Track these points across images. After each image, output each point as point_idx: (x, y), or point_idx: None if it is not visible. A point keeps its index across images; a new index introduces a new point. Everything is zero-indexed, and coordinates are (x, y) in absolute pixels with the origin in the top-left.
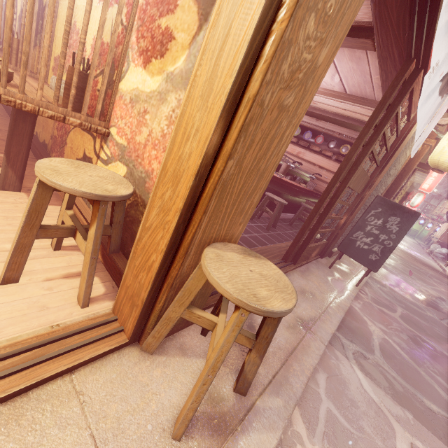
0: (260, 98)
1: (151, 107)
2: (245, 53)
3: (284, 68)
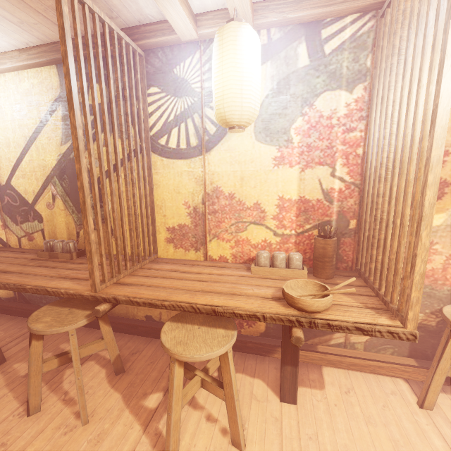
0: None
1: (440, 238)
2: None
3: None
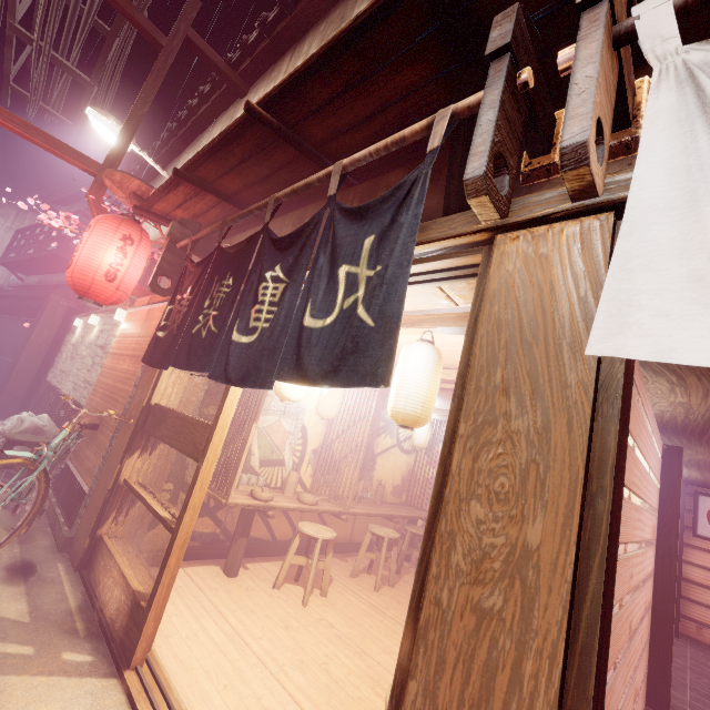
0: (432, 594)
1: None
2: (421, 551)
3: (457, 559)
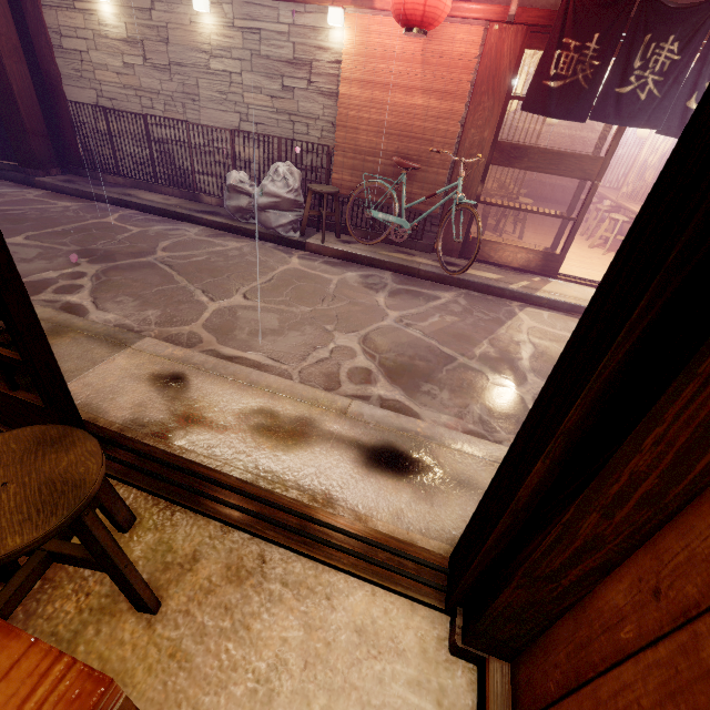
0: None
1: None
2: None
3: None
